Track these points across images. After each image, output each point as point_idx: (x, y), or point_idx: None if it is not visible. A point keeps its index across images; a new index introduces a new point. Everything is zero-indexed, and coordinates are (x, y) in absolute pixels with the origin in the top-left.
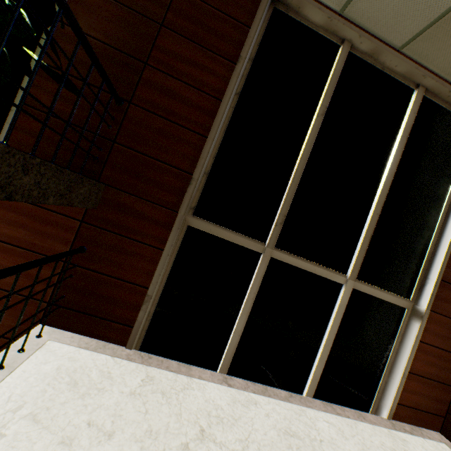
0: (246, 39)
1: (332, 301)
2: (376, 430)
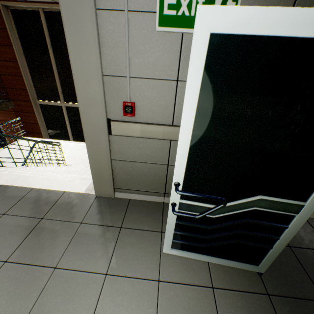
0: (9, 35)
1: None
2: None
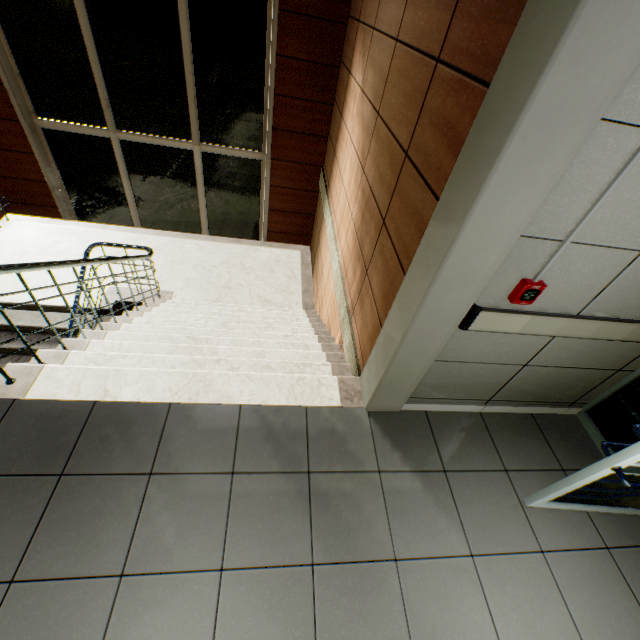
0: None
1: (192, 167)
2: (239, 247)
